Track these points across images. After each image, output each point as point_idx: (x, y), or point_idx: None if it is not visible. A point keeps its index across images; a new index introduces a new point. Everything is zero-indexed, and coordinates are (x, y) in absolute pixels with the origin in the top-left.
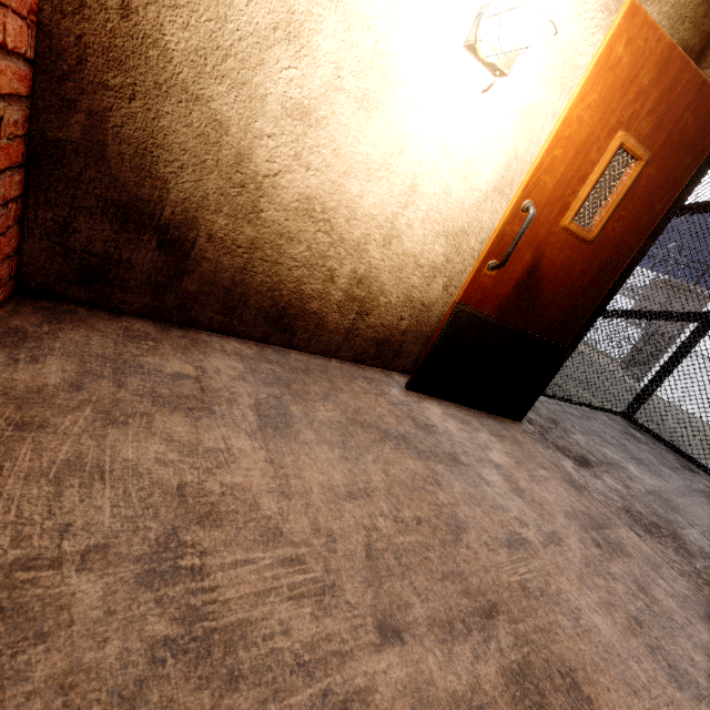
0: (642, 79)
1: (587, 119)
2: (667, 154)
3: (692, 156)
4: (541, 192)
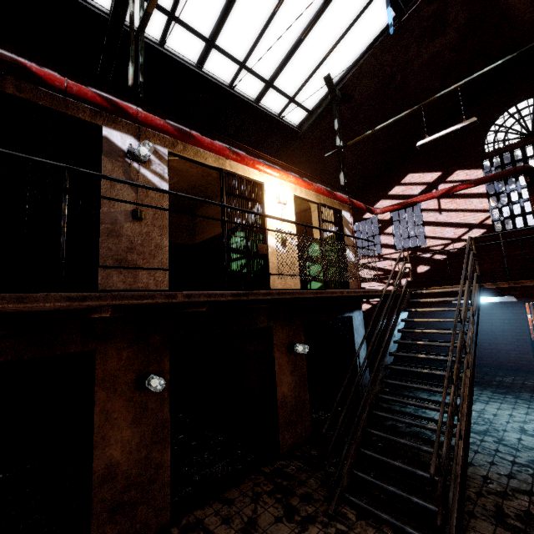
0: (528, 309)
1: (528, 316)
2: (532, 312)
3: (533, 310)
4: (530, 325)
